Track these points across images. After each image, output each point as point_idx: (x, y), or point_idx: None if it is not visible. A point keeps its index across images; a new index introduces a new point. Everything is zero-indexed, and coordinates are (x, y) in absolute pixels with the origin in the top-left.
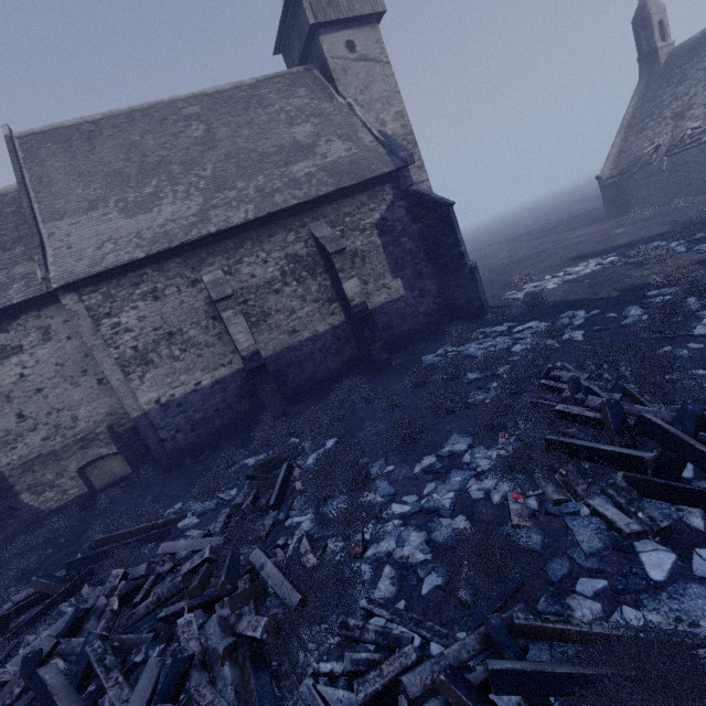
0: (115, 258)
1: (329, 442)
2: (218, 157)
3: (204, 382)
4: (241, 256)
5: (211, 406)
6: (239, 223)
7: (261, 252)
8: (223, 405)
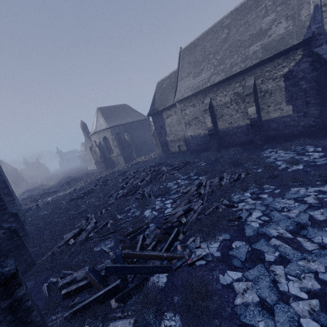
0: (186, 95)
1: (203, 164)
2: (225, 47)
3: (202, 133)
4: (218, 93)
5: (202, 141)
6: (217, 82)
7: (225, 91)
8: (205, 141)
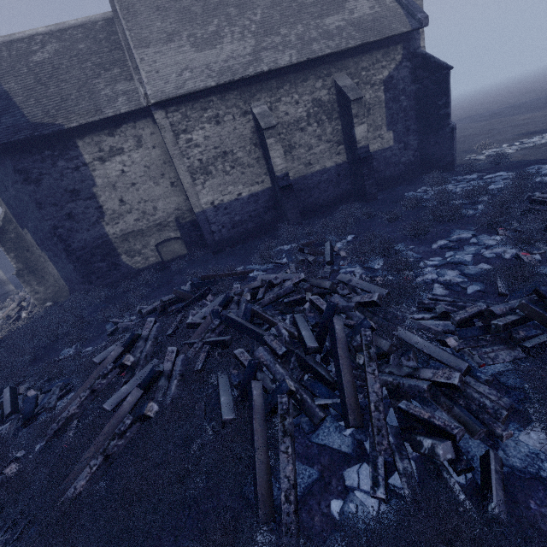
0: (193, 84)
1: (349, 237)
2: (266, 3)
3: (244, 194)
4: (280, 95)
5: (246, 212)
6: (285, 65)
7: (295, 94)
8: (254, 213)
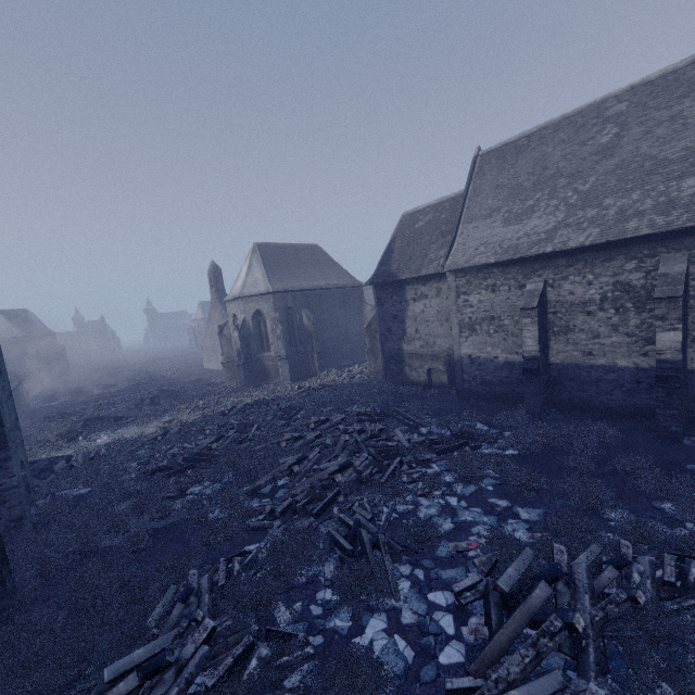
0: (478, 259)
1: (509, 451)
2: (607, 167)
3: (500, 358)
4: (568, 274)
5: (498, 376)
6: (574, 247)
7: (590, 274)
8: (505, 380)
